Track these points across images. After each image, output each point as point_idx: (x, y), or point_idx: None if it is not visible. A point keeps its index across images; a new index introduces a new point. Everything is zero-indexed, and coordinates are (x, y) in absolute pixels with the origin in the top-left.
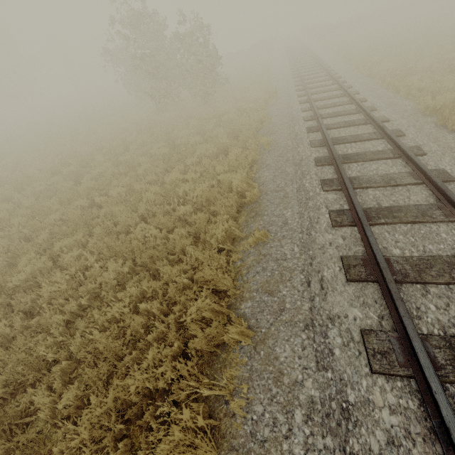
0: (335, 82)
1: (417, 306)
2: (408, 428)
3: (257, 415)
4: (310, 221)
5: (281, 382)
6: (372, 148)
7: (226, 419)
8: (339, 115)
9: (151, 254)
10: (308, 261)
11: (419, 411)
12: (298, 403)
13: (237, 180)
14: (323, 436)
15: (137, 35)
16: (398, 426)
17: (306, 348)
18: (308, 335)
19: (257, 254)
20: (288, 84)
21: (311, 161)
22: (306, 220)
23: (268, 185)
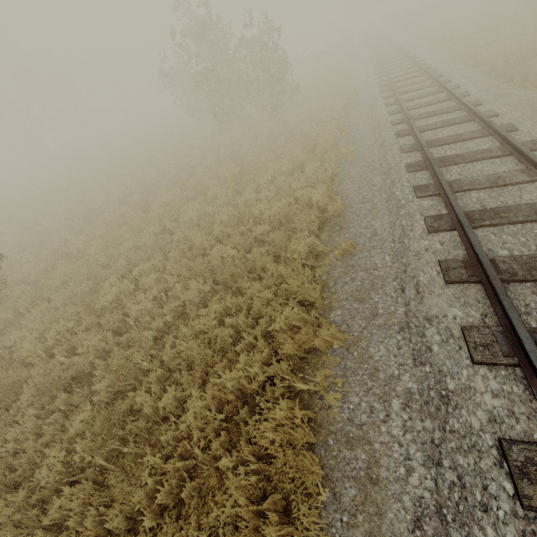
0: (430, 76)
1: (526, 303)
2: (511, 408)
3: (353, 405)
4: (402, 229)
5: (377, 377)
6: (476, 147)
7: (322, 412)
8: (435, 114)
9: (232, 272)
10: (401, 268)
11: (523, 394)
12: (395, 394)
13: (317, 195)
14: (421, 420)
15: (197, 48)
16: (501, 407)
17: (401, 348)
18: (404, 337)
19: (344, 266)
20: (371, 86)
21: (402, 167)
22: (398, 229)
23: (352, 197)
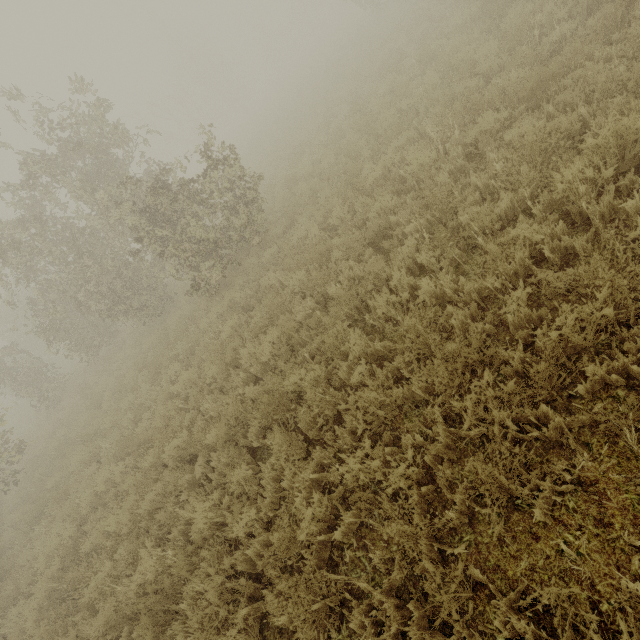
0: None
1: None
2: None
3: None
4: None
5: None
6: None
7: None
8: None
9: (542, 76)
10: None
11: None
12: None
13: None
14: None
15: None
16: None
17: None
18: None
19: None
20: None
21: None
22: None
23: None
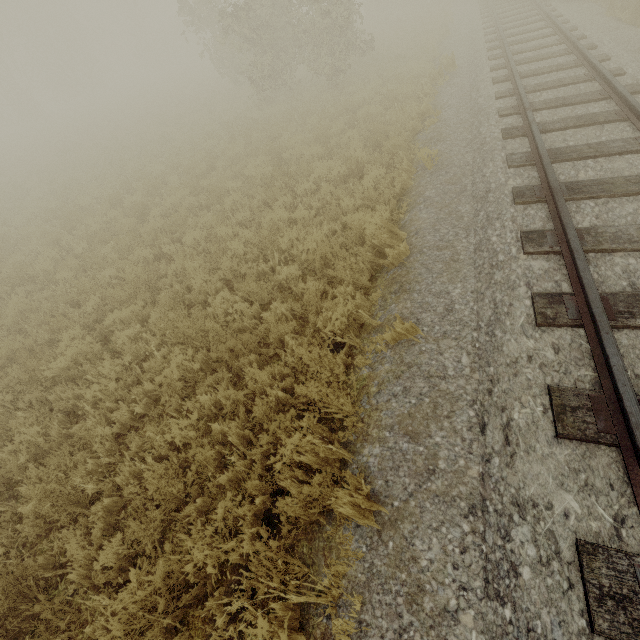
0: (565, 38)
1: None
2: None
3: None
4: (494, 310)
5: (420, 605)
6: (629, 169)
7: None
8: (566, 104)
9: (231, 347)
10: (484, 385)
11: None
12: None
13: (373, 226)
14: None
15: None
16: None
17: (467, 551)
18: (474, 527)
19: (396, 362)
20: (476, 48)
21: (506, 193)
22: (488, 307)
23: (425, 236)
